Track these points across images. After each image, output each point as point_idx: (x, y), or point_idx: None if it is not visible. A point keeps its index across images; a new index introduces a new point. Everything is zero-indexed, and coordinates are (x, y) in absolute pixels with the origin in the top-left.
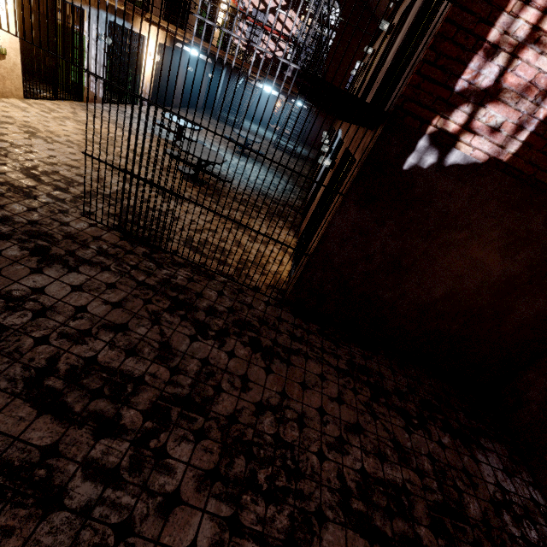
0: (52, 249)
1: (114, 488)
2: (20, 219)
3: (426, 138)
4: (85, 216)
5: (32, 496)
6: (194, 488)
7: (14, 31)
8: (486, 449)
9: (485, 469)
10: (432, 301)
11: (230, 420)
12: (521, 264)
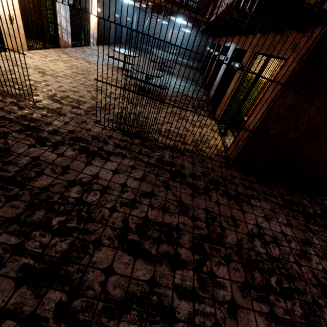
0: (90, 148)
1: (198, 302)
2: (63, 130)
3: None
4: (97, 123)
5: (157, 315)
6: (241, 296)
7: (15, 2)
8: None
9: None
10: None
11: (238, 247)
12: None
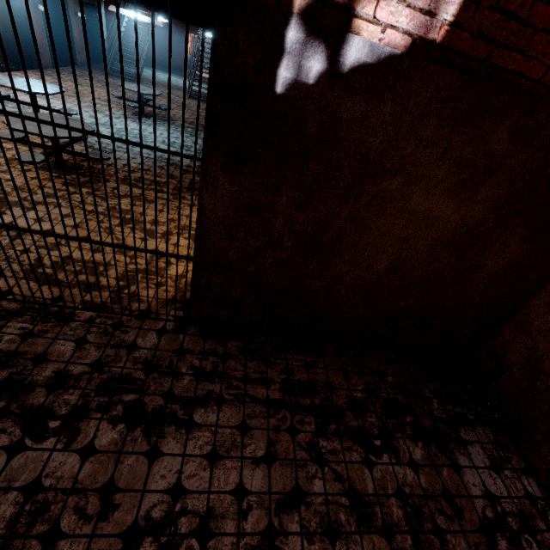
0: None
1: None
2: None
3: (298, 23)
4: None
5: None
6: None
7: None
8: (468, 444)
9: (469, 477)
10: (376, 278)
11: None
12: (484, 206)
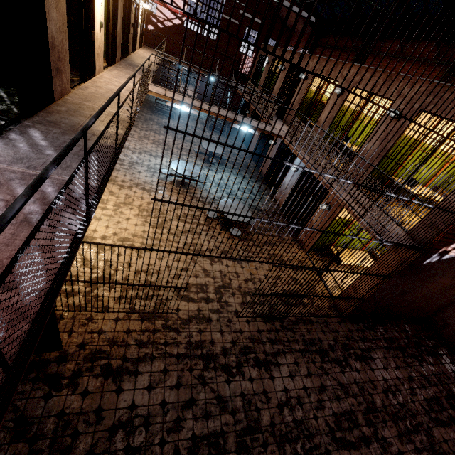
0: (259, 357)
1: None
2: (228, 344)
3: (437, 254)
4: (239, 316)
5: None
6: (400, 445)
7: None
8: (442, 355)
9: (447, 366)
10: (416, 298)
11: (384, 407)
12: None
